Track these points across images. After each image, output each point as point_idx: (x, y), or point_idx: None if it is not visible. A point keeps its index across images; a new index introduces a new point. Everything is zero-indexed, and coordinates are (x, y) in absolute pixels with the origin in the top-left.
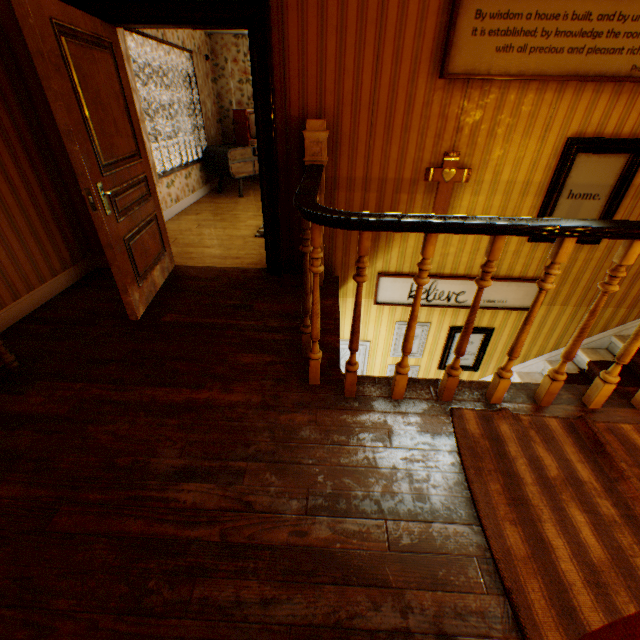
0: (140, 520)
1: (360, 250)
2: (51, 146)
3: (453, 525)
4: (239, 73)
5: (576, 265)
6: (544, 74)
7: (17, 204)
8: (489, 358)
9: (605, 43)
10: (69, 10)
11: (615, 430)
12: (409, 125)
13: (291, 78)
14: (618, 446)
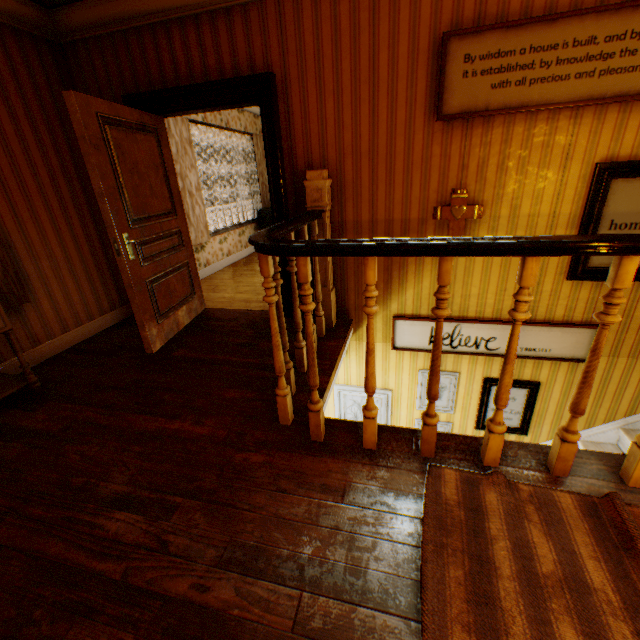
0: (62, 542)
1: (299, 277)
2: None
3: (384, 615)
4: None
5: (639, 307)
6: (551, 102)
7: (79, 255)
8: (540, 419)
9: (620, 62)
10: (117, 107)
11: None
12: (411, 167)
13: (296, 138)
14: None
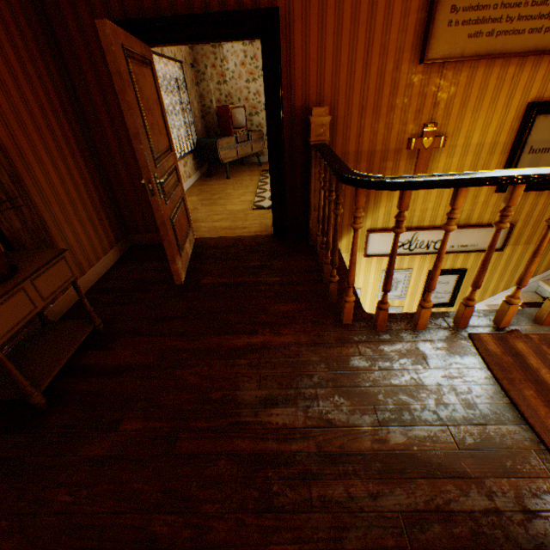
0: (246, 440)
1: (401, 206)
2: (97, 148)
3: (504, 425)
4: (217, 76)
5: (536, 209)
6: (508, 52)
7: (78, 197)
8: (462, 295)
9: None
10: (129, 37)
11: None
12: (394, 104)
13: (296, 75)
14: None
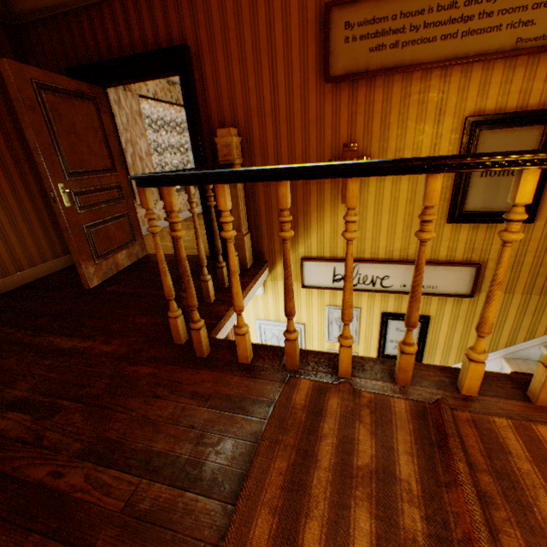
0: None
1: (166, 206)
2: None
3: (207, 499)
4: None
5: (512, 247)
6: (422, 62)
7: (33, 206)
8: (432, 350)
9: (479, 24)
10: (53, 75)
11: (482, 423)
12: (308, 125)
13: (211, 102)
14: (476, 443)
